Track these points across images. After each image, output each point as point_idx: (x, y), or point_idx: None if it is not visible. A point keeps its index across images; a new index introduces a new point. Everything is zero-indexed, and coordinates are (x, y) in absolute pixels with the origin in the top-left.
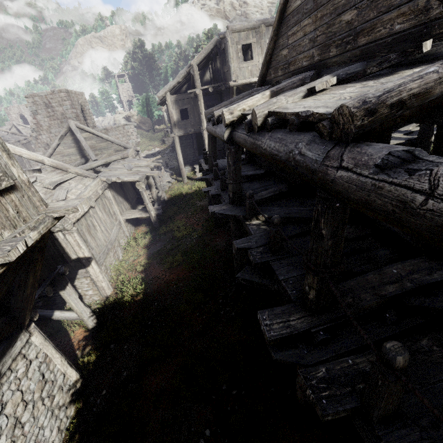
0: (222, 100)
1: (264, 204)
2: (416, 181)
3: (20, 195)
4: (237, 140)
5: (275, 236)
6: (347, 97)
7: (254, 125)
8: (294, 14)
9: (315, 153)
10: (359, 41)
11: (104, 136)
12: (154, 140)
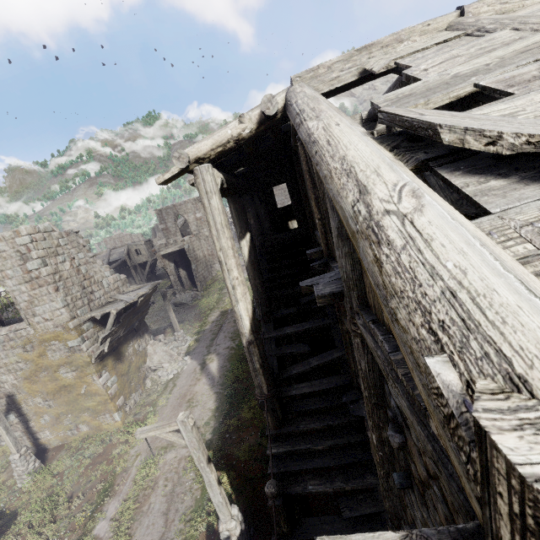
0: None
1: None
2: None
3: None
4: None
5: None
6: None
7: None
8: None
9: None
10: None
11: None
12: None
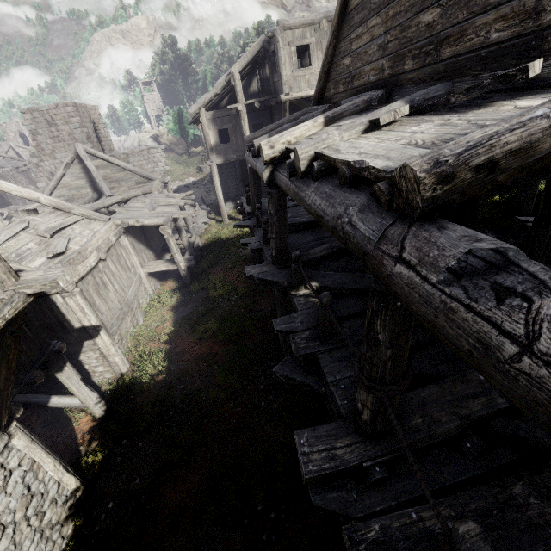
0: (272, 117)
1: (317, 265)
2: (505, 317)
3: None
4: (279, 184)
5: (324, 320)
6: (418, 142)
7: (297, 169)
8: (359, 9)
9: (369, 227)
10: (443, 52)
11: (122, 164)
12: (188, 167)
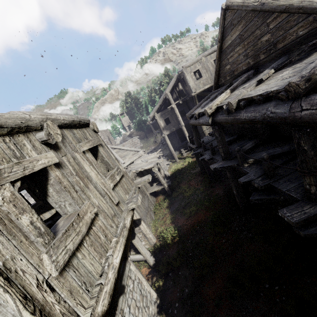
0: (188, 105)
1: (247, 154)
2: None
3: (125, 178)
4: (219, 122)
5: (268, 166)
6: (287, 77)
7: (231, 109)
8: (228, 47)
9: (282, 109)
10: (278, 46)
11: (125, 148)
12: (149, 143)
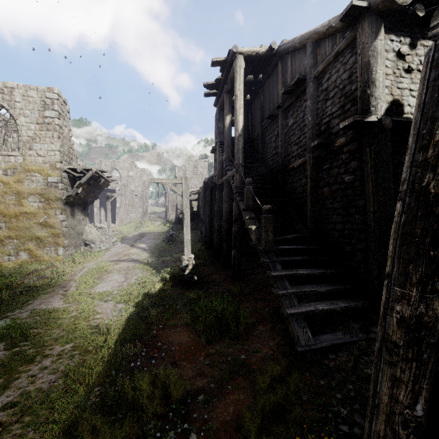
0: None
1: None
2: None
3: None
4: None
5: None
6: None
7: None
8: None
9: None
10: None
11: None
12: None
